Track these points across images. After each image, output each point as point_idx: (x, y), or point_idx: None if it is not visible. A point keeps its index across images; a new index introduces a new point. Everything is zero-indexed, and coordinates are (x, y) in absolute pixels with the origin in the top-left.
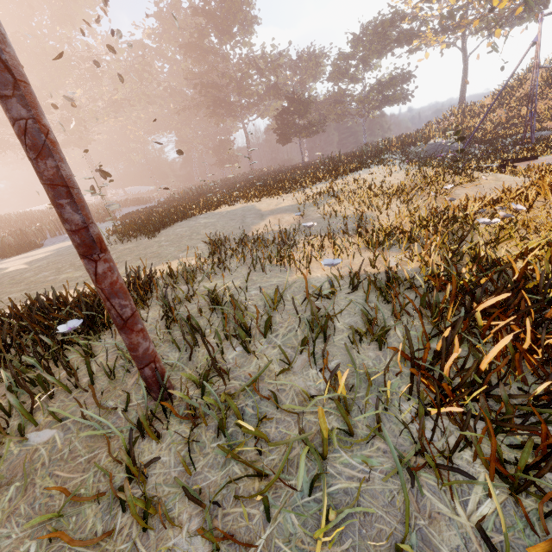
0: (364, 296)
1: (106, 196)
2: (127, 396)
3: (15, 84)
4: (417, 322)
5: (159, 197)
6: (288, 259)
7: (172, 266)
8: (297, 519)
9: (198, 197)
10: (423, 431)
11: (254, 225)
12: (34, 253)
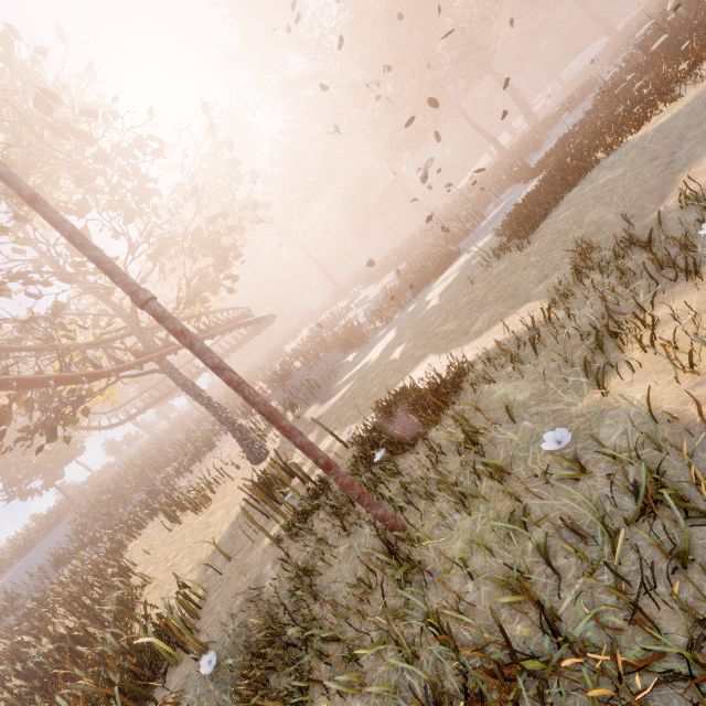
0: (627, 495)
1: (532, 116)
2: (381, 532)
3: (268, 418)
4: (613, 601)
5: (612, 59)
6: (650, 319)
7: (510, 324)
8: (395, 676)
9: (648, 65)
10: (436, 705)
11: (687, 168)
12: (450, 271)
